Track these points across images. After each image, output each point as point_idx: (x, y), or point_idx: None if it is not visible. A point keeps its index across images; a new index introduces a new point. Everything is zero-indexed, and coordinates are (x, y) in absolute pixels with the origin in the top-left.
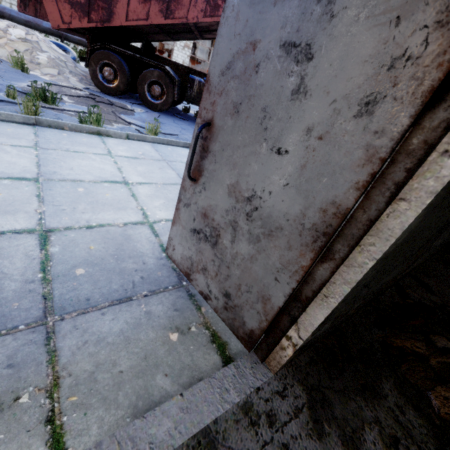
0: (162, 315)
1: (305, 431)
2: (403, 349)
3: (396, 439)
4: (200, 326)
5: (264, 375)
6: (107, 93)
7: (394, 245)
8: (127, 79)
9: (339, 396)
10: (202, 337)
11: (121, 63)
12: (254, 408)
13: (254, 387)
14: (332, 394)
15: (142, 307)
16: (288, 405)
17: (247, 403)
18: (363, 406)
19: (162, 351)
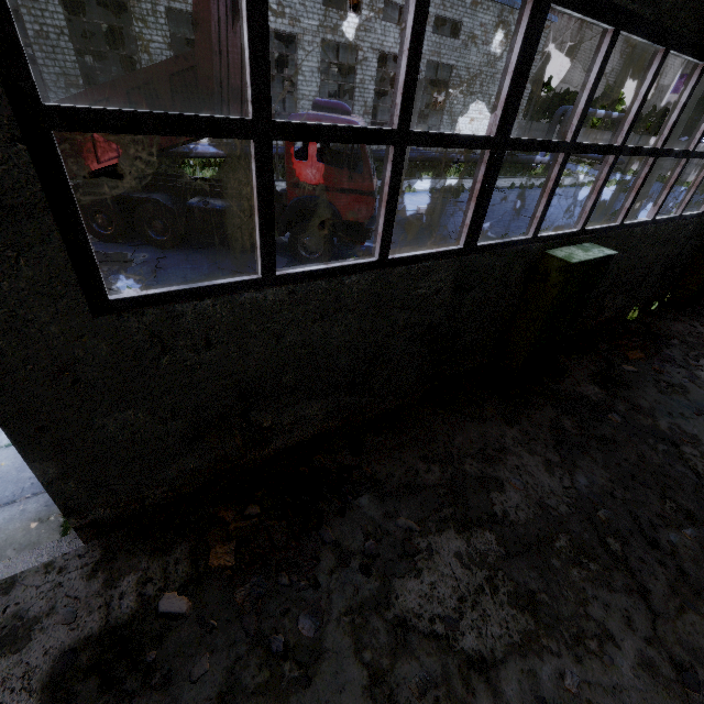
0: (34, 511)
1: (81, 576)
2: (221, 518)
3: (151, 579)
4: (59, 516)
5: (78, 545)
6: (108, 242)
7: (49, 474)
8: (123, 222)
9: (128, 556)
10: (55, 524)
11: (111, 207)
12: (55, 564)
13: (63, 553)
14: (124, 554)
15: (21, 507)
16: (81, 562)
17: (51, 562)
18: (144, 561)
19: (20, 535)
